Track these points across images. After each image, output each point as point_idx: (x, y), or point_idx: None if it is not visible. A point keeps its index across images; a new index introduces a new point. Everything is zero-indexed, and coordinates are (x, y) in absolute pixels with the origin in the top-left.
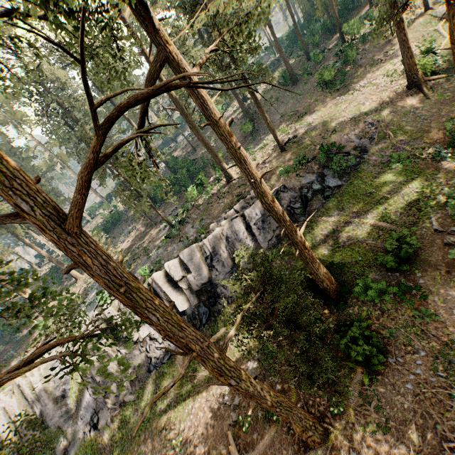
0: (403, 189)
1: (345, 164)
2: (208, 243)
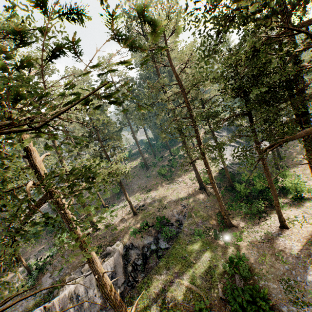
0: (202, 256)
1: (169, 234)
2: (58, 303)
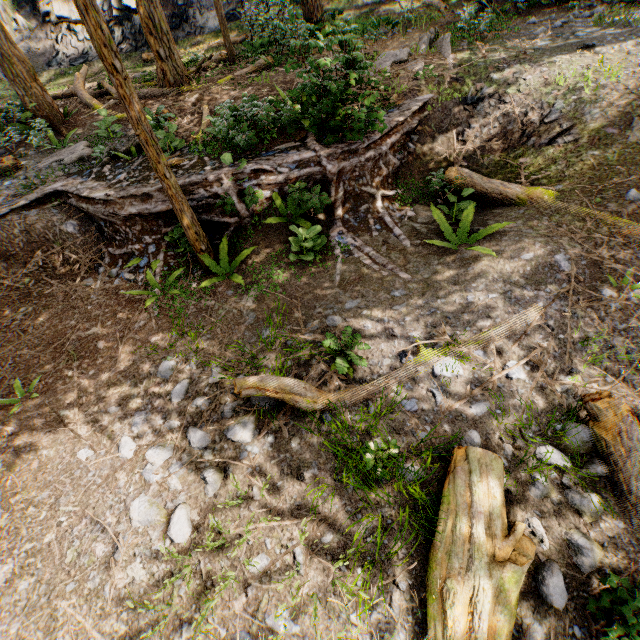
0: None
1: None
2: None
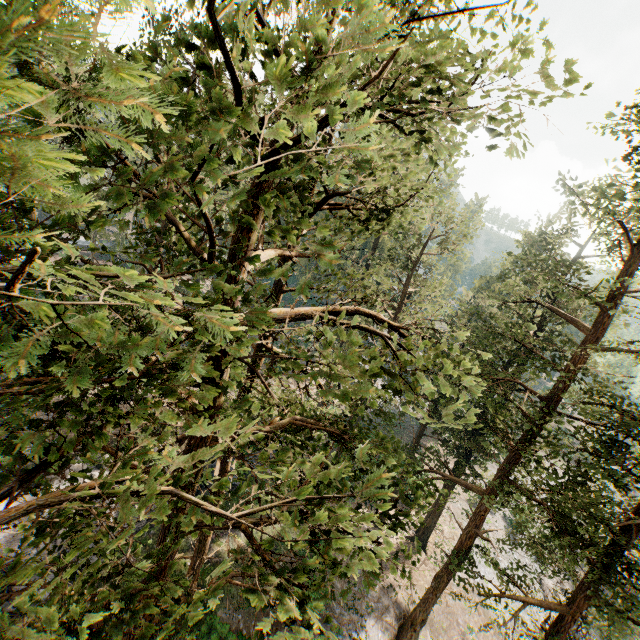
0: None
1: None
2: None
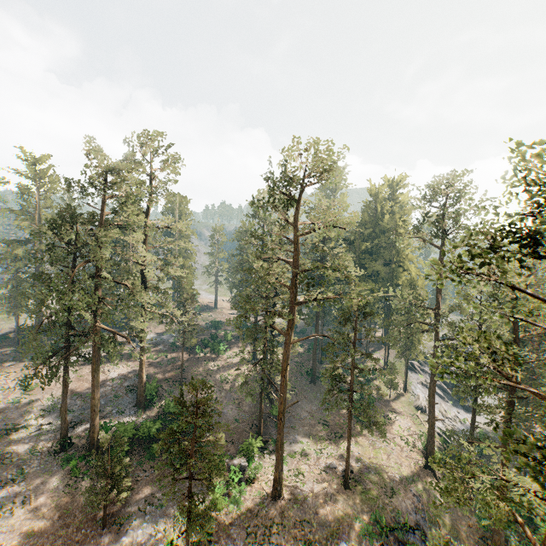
0: None
1: None
2: None
